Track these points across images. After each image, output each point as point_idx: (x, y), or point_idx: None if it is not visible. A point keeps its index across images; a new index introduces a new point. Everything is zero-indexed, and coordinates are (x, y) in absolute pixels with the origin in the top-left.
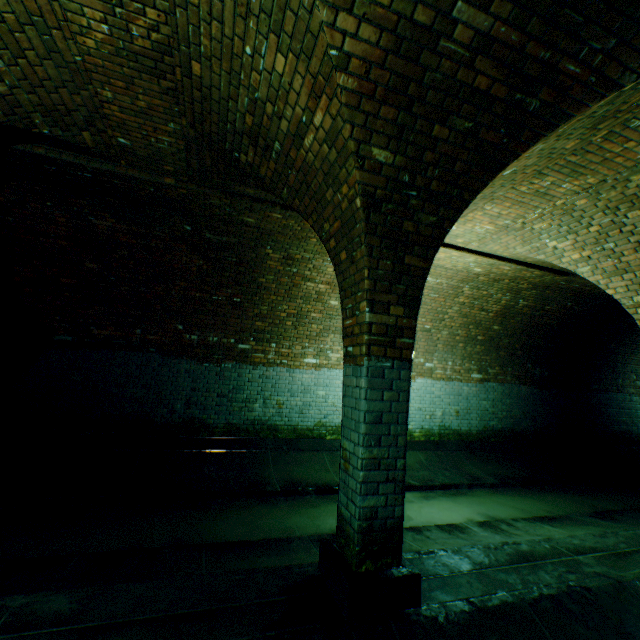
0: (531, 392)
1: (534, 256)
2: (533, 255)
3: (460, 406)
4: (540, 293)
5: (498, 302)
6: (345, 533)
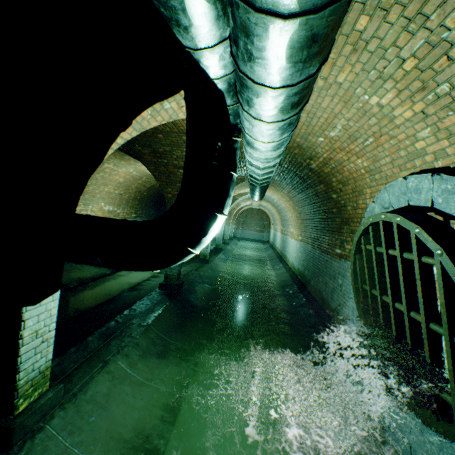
0: None
1: None
2: None
3: None
4: None
5: (151, 184)
6: (170, 278)
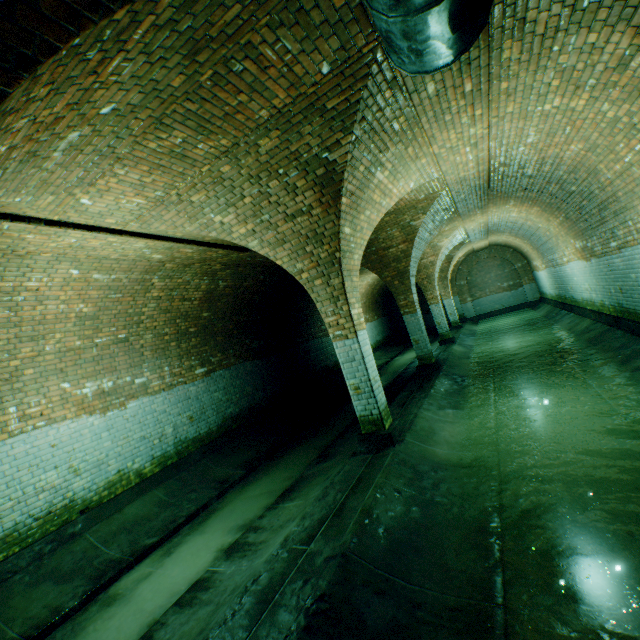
0: (256, 365)
1: (207, 234)
2: (206, 233)
3: (193, 410)
4: (236, 271)
5: (199, 288)
6: None
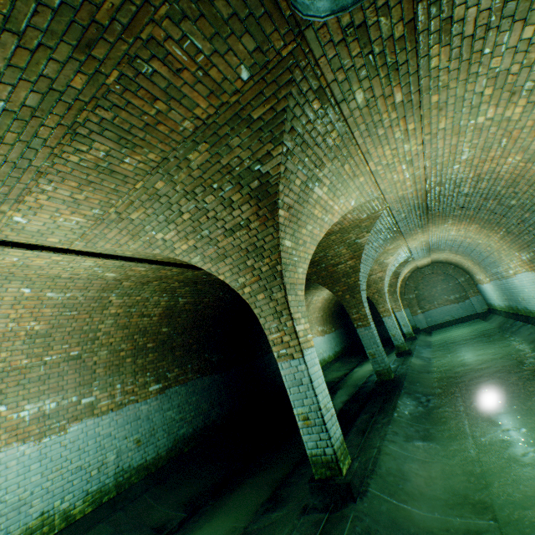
0: (214, 379)
1: (151, 251)
2: (150, 250)
3: (141, 432)
4: (195, 288)
5: (159, 304)
6: None
